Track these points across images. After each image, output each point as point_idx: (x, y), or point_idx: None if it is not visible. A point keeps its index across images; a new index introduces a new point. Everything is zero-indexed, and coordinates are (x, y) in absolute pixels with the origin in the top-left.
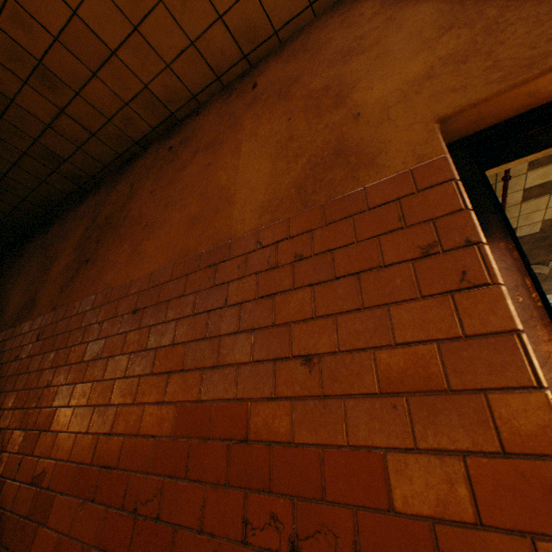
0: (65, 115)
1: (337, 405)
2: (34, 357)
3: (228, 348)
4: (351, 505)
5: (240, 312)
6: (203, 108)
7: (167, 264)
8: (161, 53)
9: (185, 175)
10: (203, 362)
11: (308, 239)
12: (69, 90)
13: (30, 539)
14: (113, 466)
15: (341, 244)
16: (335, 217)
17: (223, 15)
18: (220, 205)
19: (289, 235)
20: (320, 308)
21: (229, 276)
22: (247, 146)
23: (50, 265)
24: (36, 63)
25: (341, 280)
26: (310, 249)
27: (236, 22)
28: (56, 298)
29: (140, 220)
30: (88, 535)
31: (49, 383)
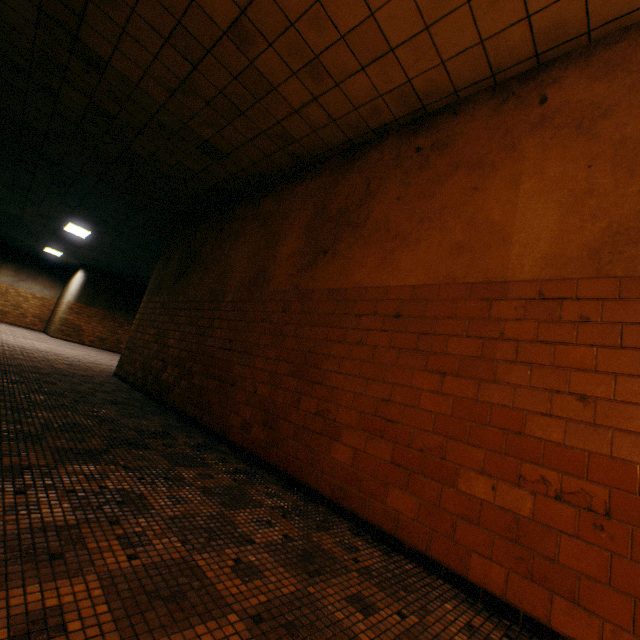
0: (316, 102)
1: (605, 432)
2: (285, 325)
3: (503, 371)
4: (606, 486)
5: (516, 347)
6: (464, 107)
7: (429, 283)
8: (441, 51)
9: (442, 192)
10: (477, 375)
11: (596, 306)
12: (331, 81)
13: (326, 446)
14: (395, 421)
15: (632, 321)
16: (630, 295)
17: (532, 15)
18: (492, 242)
19: (575, 296)
20: (600, 365)
21: (504, 314)
22: (528, 182)
23: (275, 242)
24: (312, 58)
25: (625, 350)
26: (598, 316)
27: (544, 22)
28: (295, 279)
29: (387, 227)
30: (380, 454)
31: (311, 350)
